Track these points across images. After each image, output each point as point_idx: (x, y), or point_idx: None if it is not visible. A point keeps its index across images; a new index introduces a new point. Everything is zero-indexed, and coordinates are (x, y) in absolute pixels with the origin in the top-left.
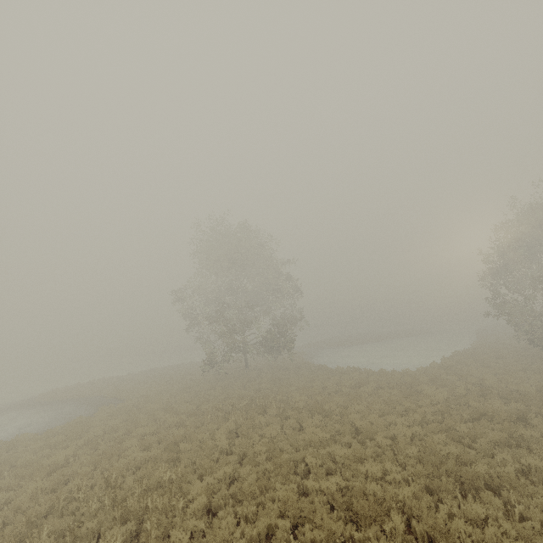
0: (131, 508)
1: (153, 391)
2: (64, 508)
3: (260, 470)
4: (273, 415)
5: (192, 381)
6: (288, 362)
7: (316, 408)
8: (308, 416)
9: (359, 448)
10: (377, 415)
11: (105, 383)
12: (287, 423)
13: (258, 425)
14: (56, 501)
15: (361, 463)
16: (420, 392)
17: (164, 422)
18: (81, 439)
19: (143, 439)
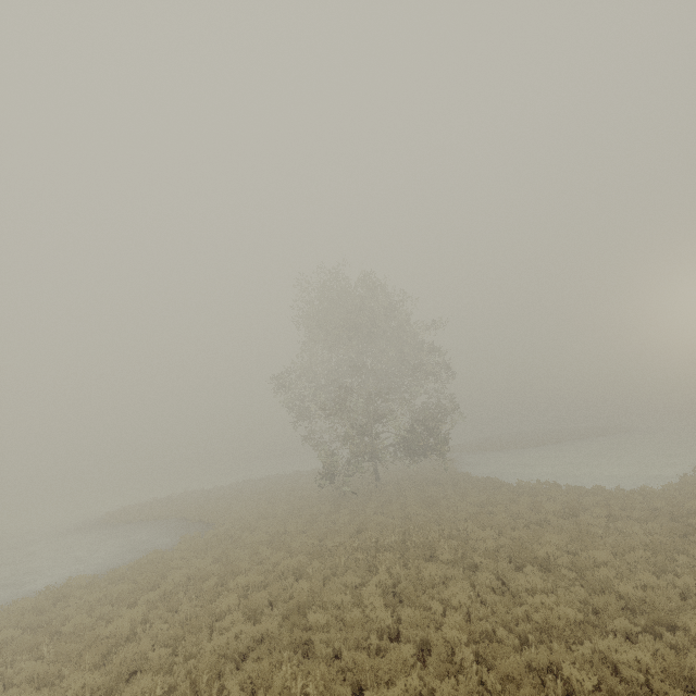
0: None
1: (250, 513)
2: None
3: (472, 688)
4: (447, 562)
5: (303, 499)
6: (434, 473)
7: (518, 552)
8: (509, 566)
9: (673, 654)
10: (646, 572)
11: (187, 499)
12: (479, 580)
13: (429, 581)
14: None
15: (683, 687)
16: (695, 528)
17: (273, 566)
18: (155, 590)
19: (246, 594)
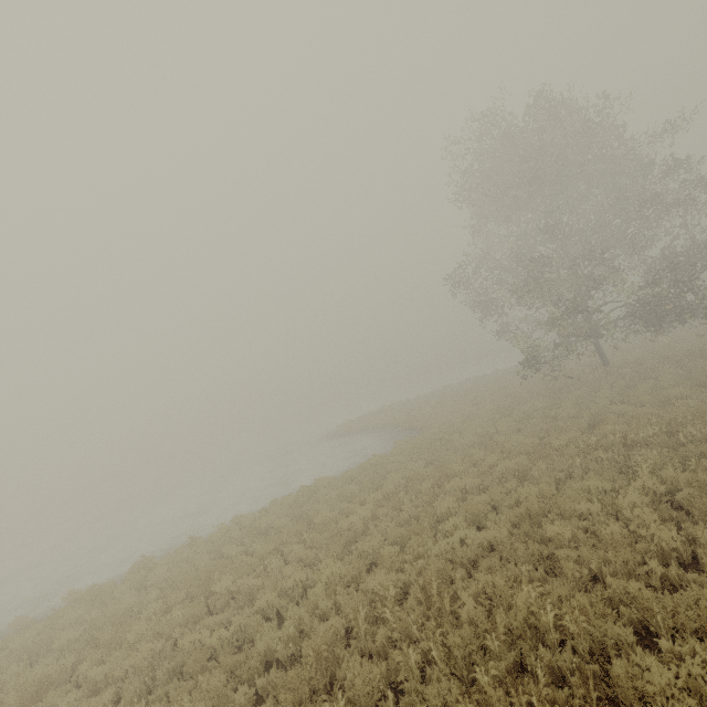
0: (490, 700)
1: (455, 416)
2: (367, 635)
3: None
4: None
5: (509, 397)
6: (697, 343)
7: None
8: None
9: None
10: None
11: (395, 409)
12: None
13: None
14: (352, 624)
15: None
16: None
17: (489, 468)
18: (378, 491)
19: (464, 497)
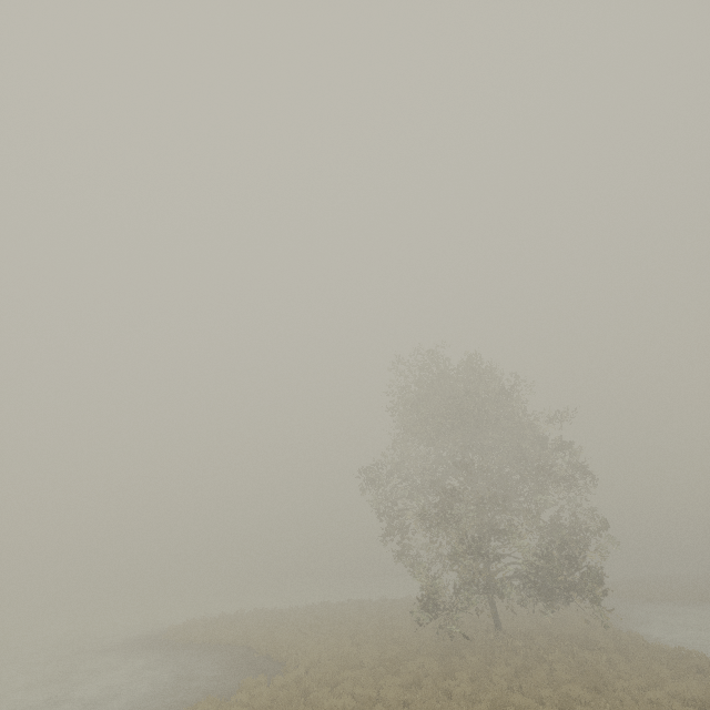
0: None
1: (329, 655)
2: None
3: None
4: None
5: (397, 643)
6: (579, 627)
7: None
8: None
9: None
10: None
11: (257, 620)
12: None
13: None
14: None
15: None
16: None
17: None
18: None
19: None
